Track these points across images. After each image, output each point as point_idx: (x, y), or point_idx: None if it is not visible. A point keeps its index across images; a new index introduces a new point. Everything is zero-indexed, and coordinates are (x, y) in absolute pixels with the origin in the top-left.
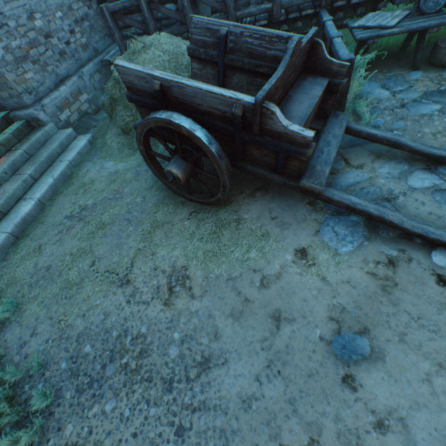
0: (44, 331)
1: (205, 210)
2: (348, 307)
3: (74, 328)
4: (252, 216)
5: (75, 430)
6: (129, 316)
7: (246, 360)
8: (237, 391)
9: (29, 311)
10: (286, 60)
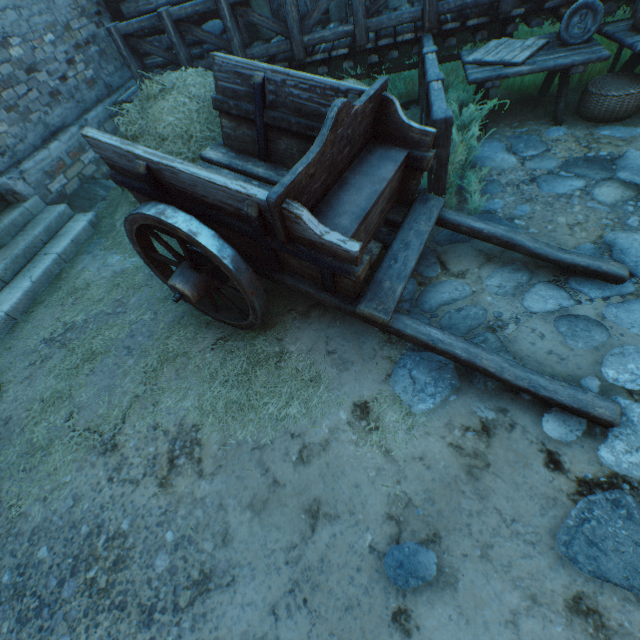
0: None
1: (237, 337)
2: (416, 499)
3: (29, 519)
4: (301, 348)
5: None
6: (108, 503)
7: (261, 580)
8: (243, 631)
9: None
10: (323, 135)
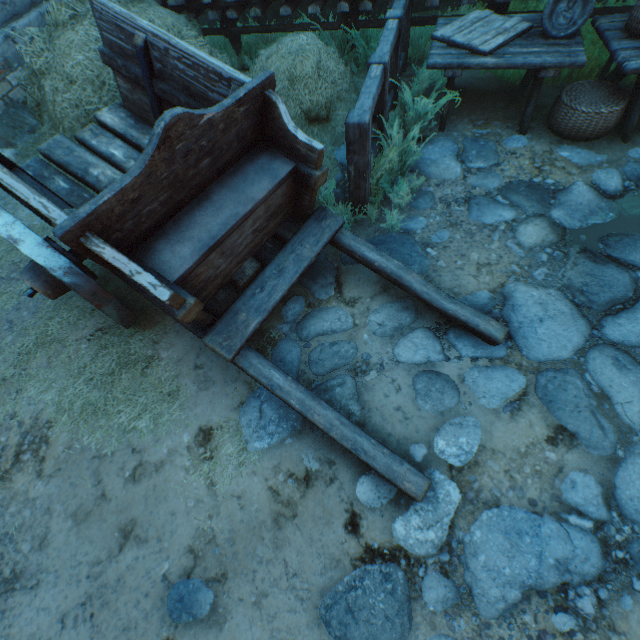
0: None
1: (116, 331)
2: (220, 538)
3: None
4: (173, 356)
5: None
6: None
7: (62, 589)
8: (32, 632)
9: None
10: (148, 153)
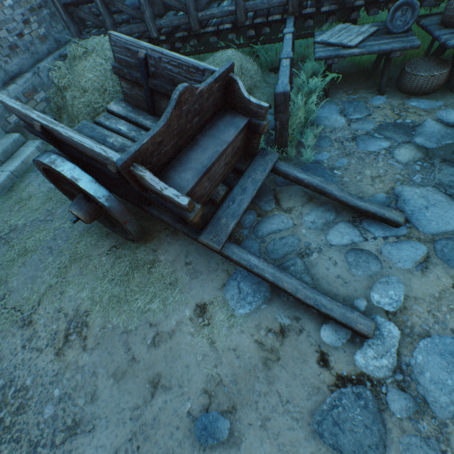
0: None
1: (125, 246)
2: (225, 380)
3: None
4: (168, 258)
5: None
6: (20, 364)
7: (112, 430)
8: None
9: None
10: (168, 112)
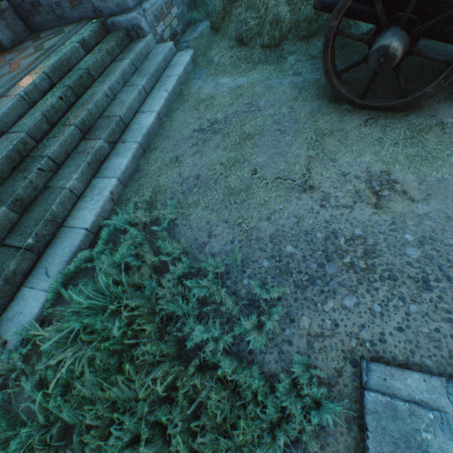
0: (222, 233)
1: (385, 117)
2: None
3: (260, 231)
4: None
5: (313, 322)
6: (330, 219)
7: None
8: None
9: (195, 216)
10: None
